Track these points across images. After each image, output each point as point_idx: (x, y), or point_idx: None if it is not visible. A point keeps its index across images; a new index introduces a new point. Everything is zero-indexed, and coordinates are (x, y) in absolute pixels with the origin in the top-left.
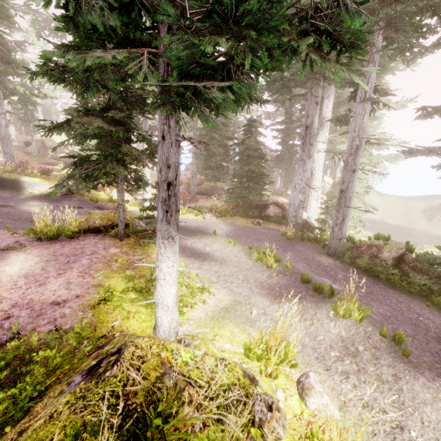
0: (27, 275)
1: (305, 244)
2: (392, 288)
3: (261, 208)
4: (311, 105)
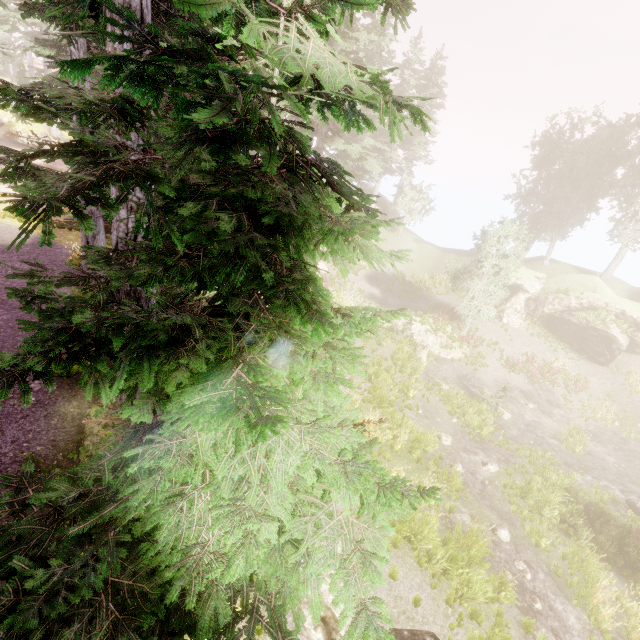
0: None
1: None
2: None
3: None
4: None
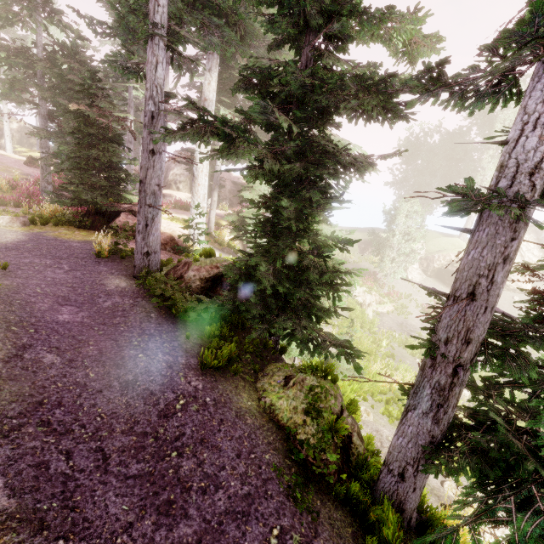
0: None
1: (120, 263)
2: (169, 317)
3: (113, 217)
4: None
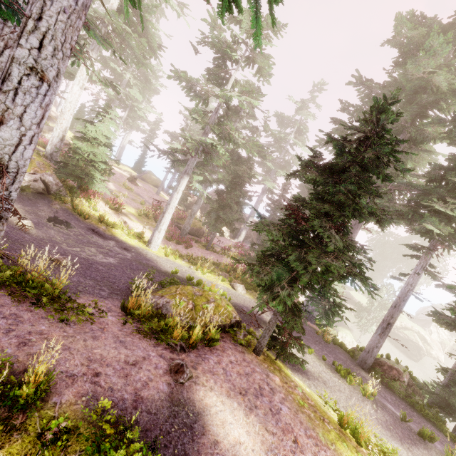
0: (268, 448)
1: (339, 350)
2: (419, 414)
3: None
4: (356, 229)
